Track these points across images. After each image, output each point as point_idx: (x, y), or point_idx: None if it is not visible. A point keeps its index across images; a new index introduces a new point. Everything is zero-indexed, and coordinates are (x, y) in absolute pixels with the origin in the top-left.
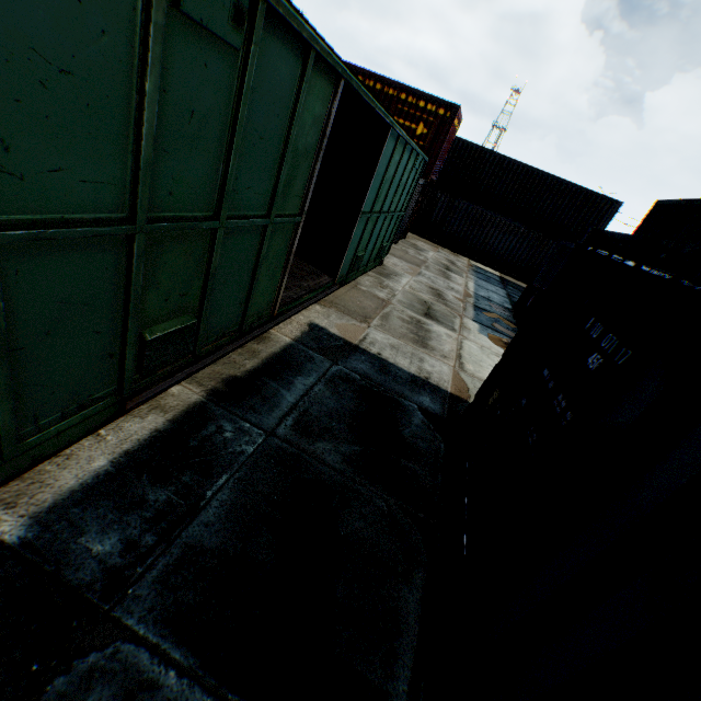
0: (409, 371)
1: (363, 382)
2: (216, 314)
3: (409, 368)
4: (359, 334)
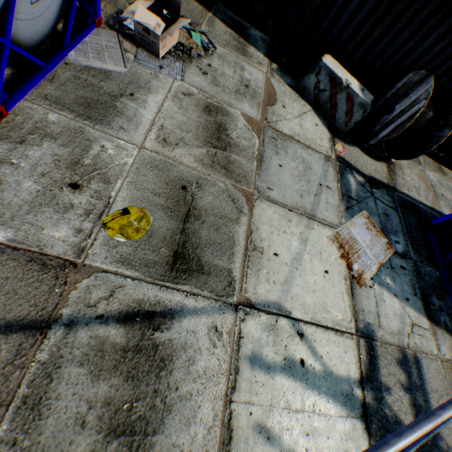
0: None
1: None
2: None
3: None
4: None
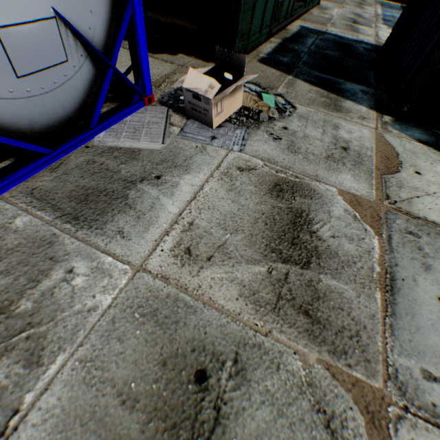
0: (352, 39)
1: (333, 41)
2: (284, 3)
3: (352, 39)
4: (323, 30)
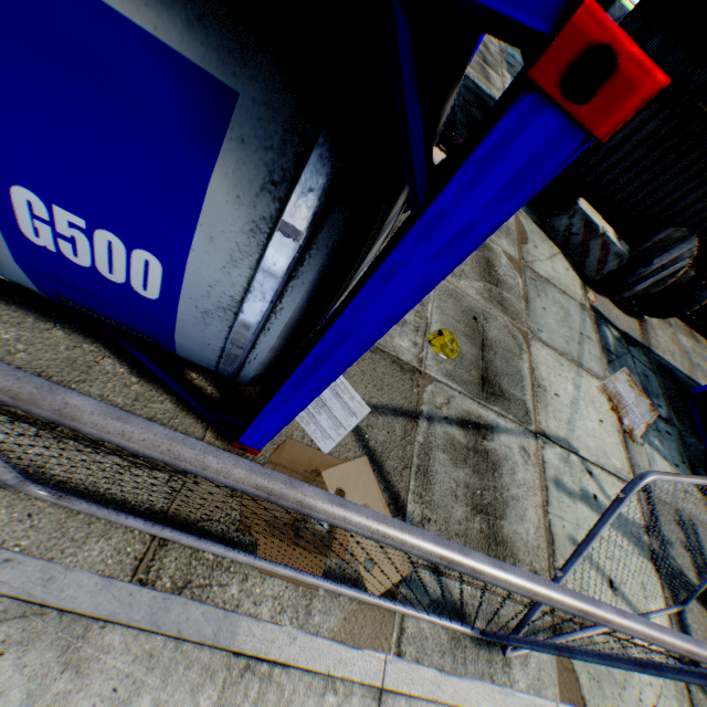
0: (487, 93)
1: (474, 93)
2: None
3: (487, 92)
4: None
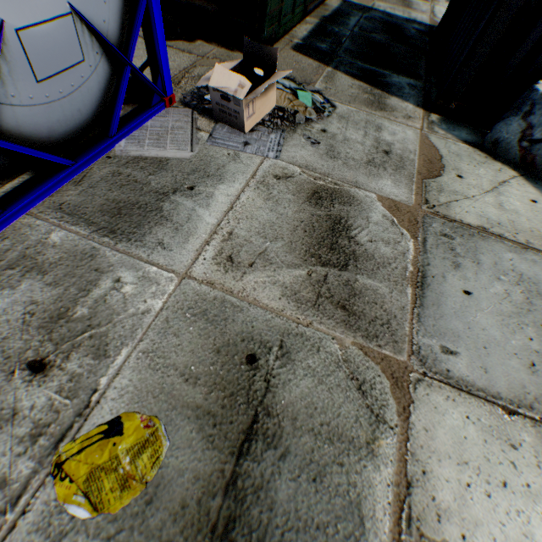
0: (403, 18)
1: (381, 21)
2: None
3: (403, 17)
4: (370, 4)
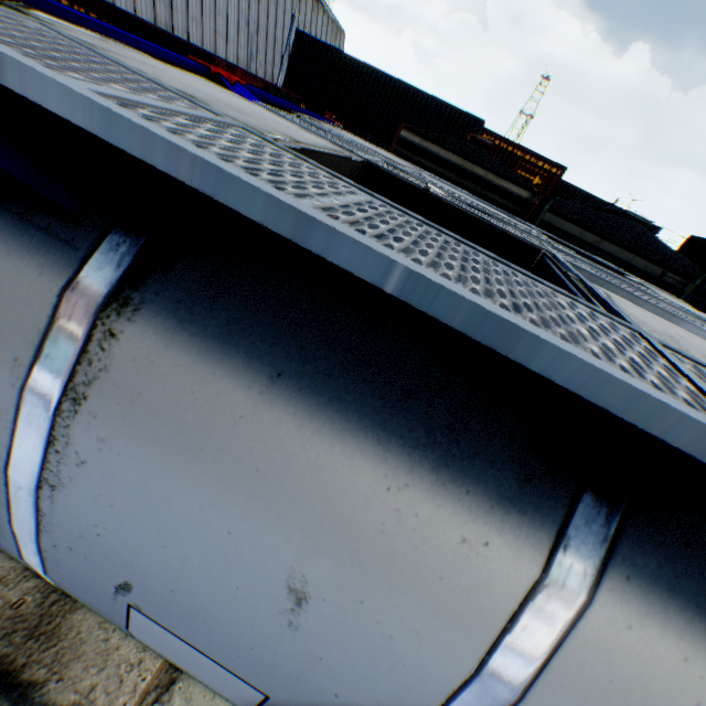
0: None
1: None
2: None
3: None
4: None
